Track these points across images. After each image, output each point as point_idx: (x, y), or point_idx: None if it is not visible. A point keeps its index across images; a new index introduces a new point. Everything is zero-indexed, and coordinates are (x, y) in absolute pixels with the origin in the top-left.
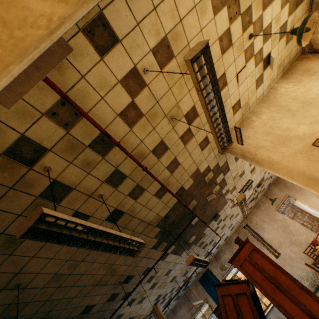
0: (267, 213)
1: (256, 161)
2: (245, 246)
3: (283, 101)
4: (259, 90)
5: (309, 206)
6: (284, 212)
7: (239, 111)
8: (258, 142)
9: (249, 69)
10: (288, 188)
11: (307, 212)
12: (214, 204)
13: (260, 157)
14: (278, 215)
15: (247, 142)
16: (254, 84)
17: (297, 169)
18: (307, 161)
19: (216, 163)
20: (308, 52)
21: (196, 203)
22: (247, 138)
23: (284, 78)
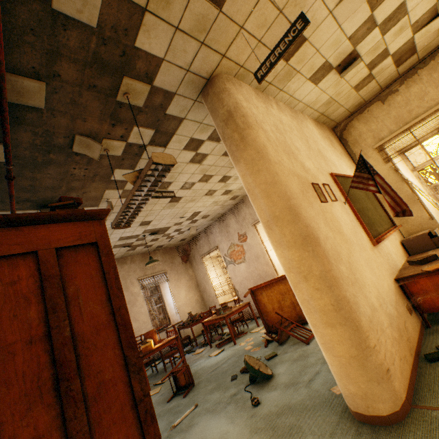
0: (127, 276)
1: (243, 137)
2: (77, 225)
3: (307, 132)
4: (306, 89)
5: (174, 295)
6: (146, 286)
7: (280, 65)
8: (265, 123)
9: (353, 21)
10: (173, 264)
11: (164, 301)
12: (76, 175)
13: (255, 136)
14: (136, 285)
15: (252, 108)
16: (319, 66)
17: (287, 188)
18: (301, 192)
19: (173, 89)
20: (336, 134)
21: (40, 105)
22: (254, 106)
23: (315, 123)
